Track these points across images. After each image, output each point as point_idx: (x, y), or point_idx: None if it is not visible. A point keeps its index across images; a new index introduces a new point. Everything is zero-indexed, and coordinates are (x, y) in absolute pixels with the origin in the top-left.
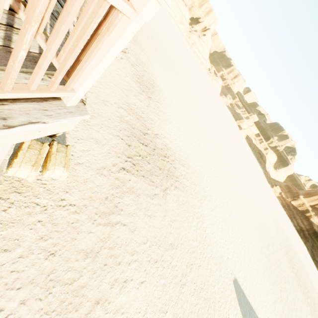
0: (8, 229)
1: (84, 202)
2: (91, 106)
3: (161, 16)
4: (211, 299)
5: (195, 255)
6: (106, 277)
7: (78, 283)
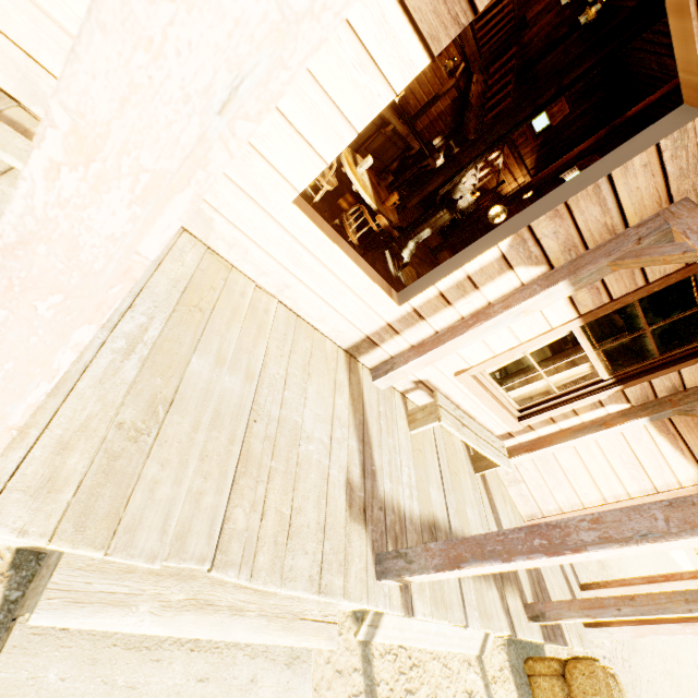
0: None
1: None
2: None
3: None
4: (690, 681)
5: None
6: None
7: None
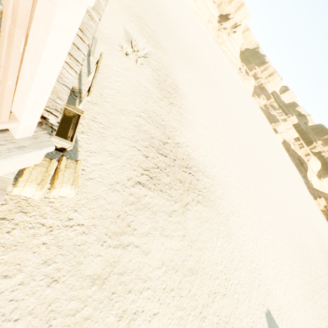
0: (10, 253)
1: (93, 222)
2: (107, 116)
3: (187, 16)
4: None
5: (218, 281)
6: (113, 308)
7: (81, 315)
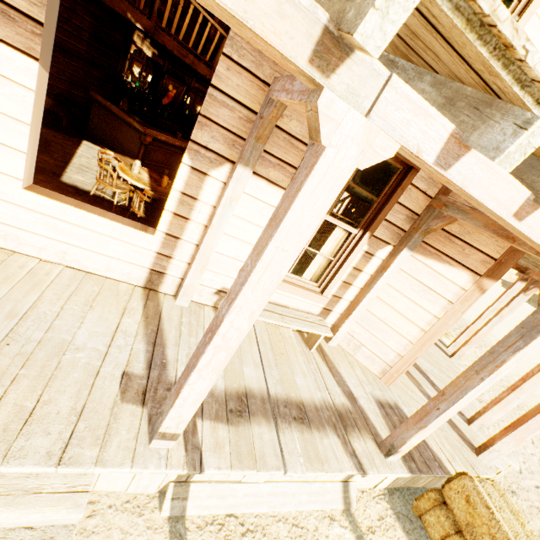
0: None
1: None
2: None
3: None
4: None
5: None
6: None
7: None
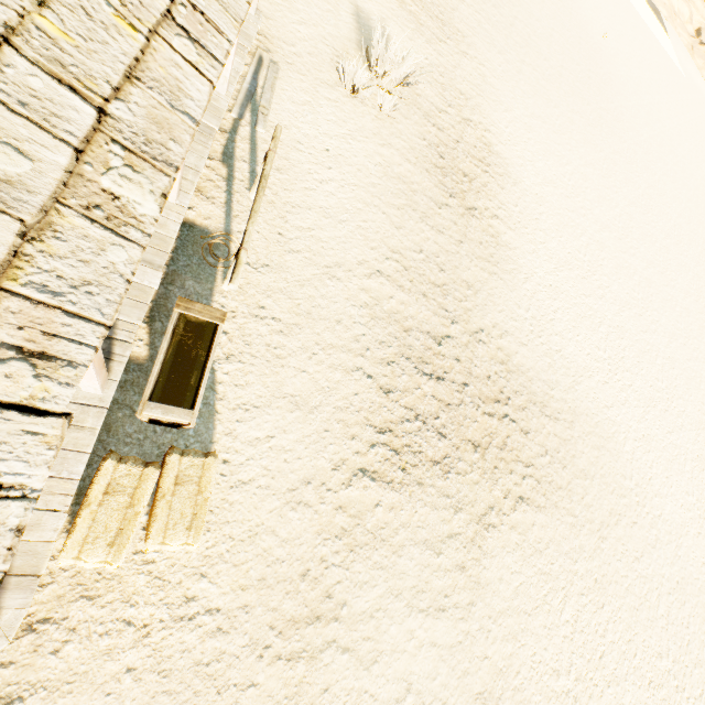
0: (59, 701)
1: (243, 598)
2: (292, 294)
3: None
4: None
5: None
6: None
7: None
